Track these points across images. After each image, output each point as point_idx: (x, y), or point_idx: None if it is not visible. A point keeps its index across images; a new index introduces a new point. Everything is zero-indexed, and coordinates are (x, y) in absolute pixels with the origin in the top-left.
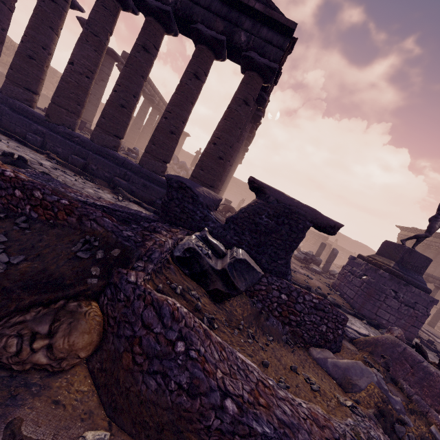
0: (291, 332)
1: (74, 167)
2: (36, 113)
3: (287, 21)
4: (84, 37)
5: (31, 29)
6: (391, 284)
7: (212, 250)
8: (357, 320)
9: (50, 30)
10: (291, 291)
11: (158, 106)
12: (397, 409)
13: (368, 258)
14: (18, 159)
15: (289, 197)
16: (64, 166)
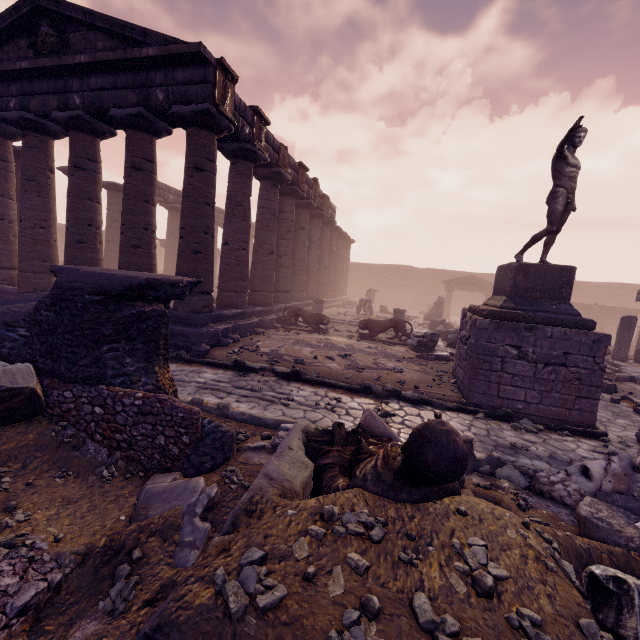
0: (125, 459)
1: None
2: (9, 290)
3: (189, 47)
4: (22, 188)
5: None
6: (502, 336)
7: None
8: (458, 417)
9: (1, 198)
10: (105, 399)
11: None
12: (186, 542)
13: (474, 307)
14: None
15: (76, 272)
16: None
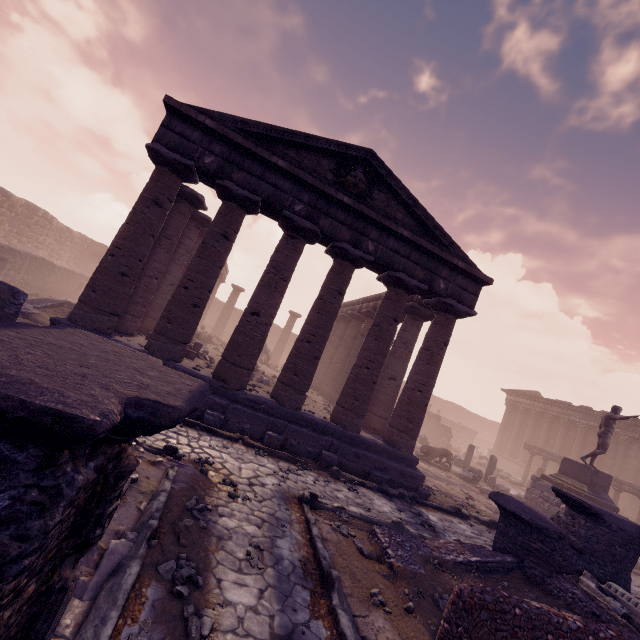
0: None
1: (281, 452)
2: (206, 379)
3: (486, 277)
4: (272, 284)
5: (201, 273)
6: None
7: (606, 596)
8: None
9: (219, 270)
10: None
11: None
12: None
13: (558, 482)
14: (312, 499)
15: (621, 520)
16: (267, 452)
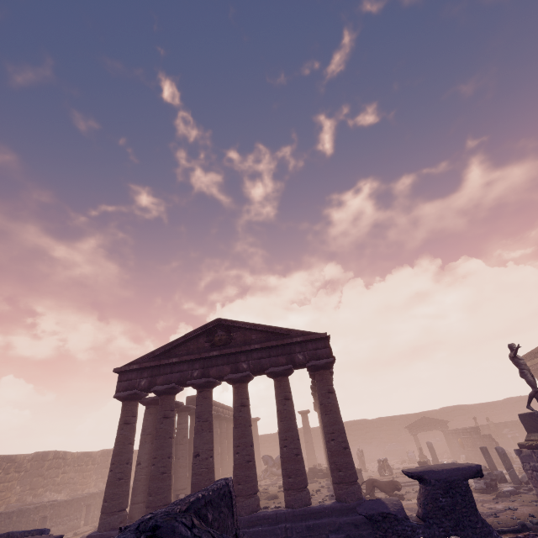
0: None
1: None
2: None
3: (320, 335)
4: (199, 428)
5: (159, 449)
6: None
7: None
8: None
9: (170, 439)
10: None
11: (223, 416)
12: None
13: (528, 444)
14: None
15: (439, 471)
16: None
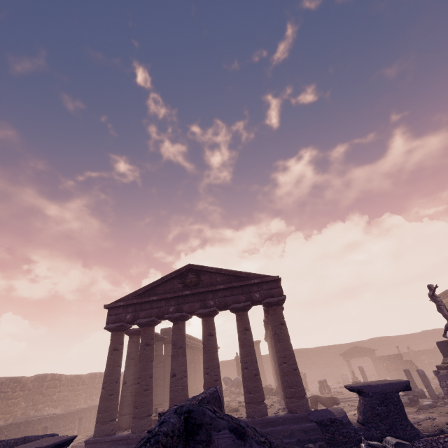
0: None
1: None
2: None
3: (273, 277)
4: (175, 354)
5: (142, 371)
6: None
7: None
8: None
9: (151, 363)
10: (431, 444)
11: (190, 345)
12: None
13: (444, 366)
14: None
15: (375, 386)
16: None
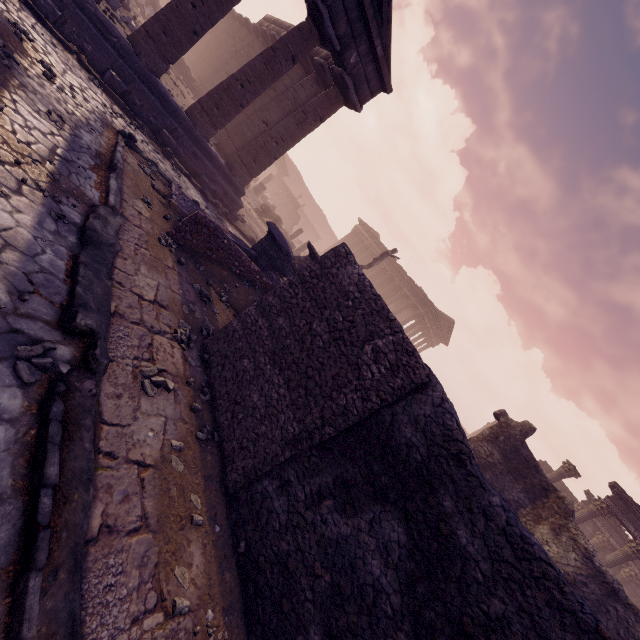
0: None
1: (119, 99)
2: None
3: (389, 83)
4: None
5: None
6: None
7: None
8: None
9: None
10: None
11: None
12: None
13: None
14: (130, 139)
15: None
16: (104, 89)
